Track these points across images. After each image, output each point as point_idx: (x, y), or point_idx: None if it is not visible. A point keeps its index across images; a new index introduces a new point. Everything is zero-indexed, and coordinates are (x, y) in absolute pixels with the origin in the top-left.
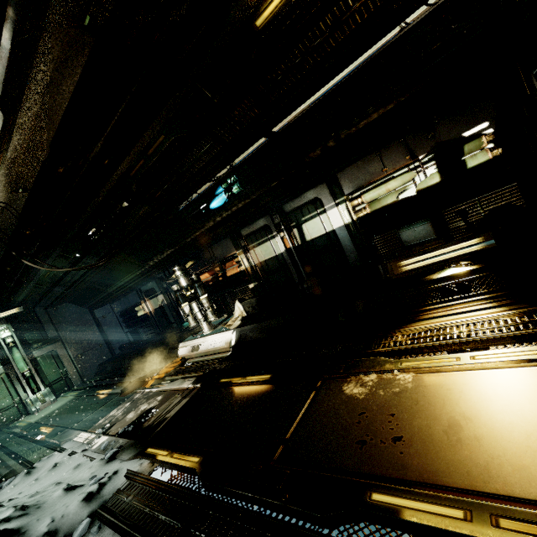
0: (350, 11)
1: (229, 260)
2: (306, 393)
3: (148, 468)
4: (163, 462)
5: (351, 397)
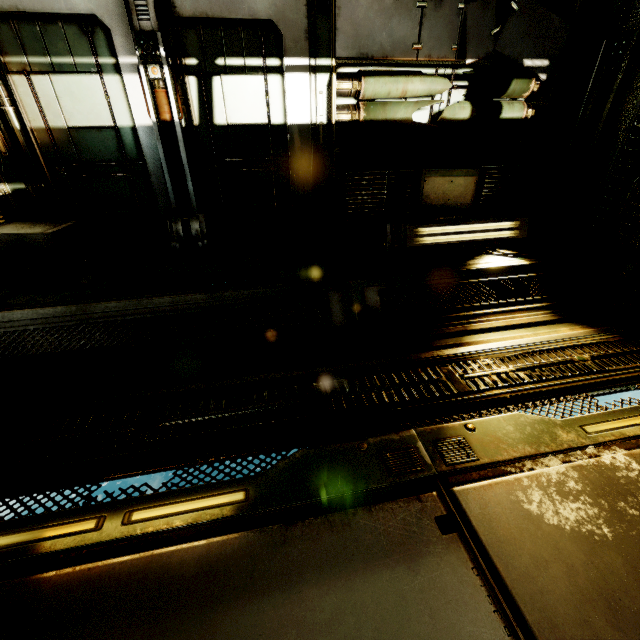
0: None
1: None
2: (443, 545)
3: None
4: None
5: (587, 538)
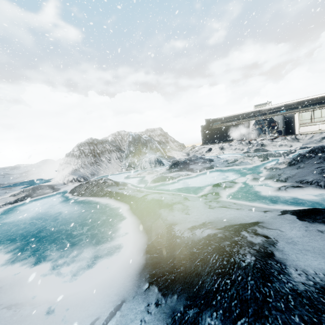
0: (323, 101)
1: (274, 122)
2: None
3: None
4: None
5: None
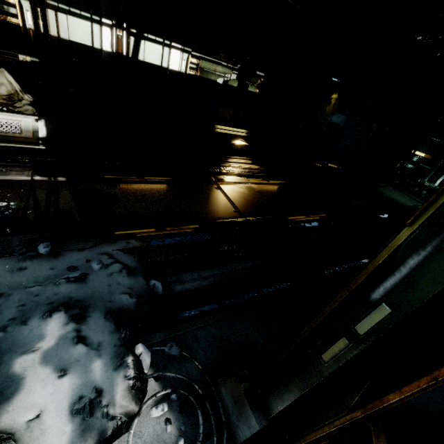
0: None
1: None
2: (216, 190)
3: (142, 243)
4: (160, 235)
5: (243, 192)
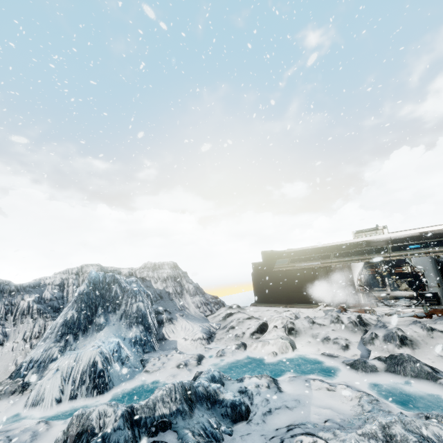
0: None
1: (398, 266)
2: None
3: None
4: None
5: None
